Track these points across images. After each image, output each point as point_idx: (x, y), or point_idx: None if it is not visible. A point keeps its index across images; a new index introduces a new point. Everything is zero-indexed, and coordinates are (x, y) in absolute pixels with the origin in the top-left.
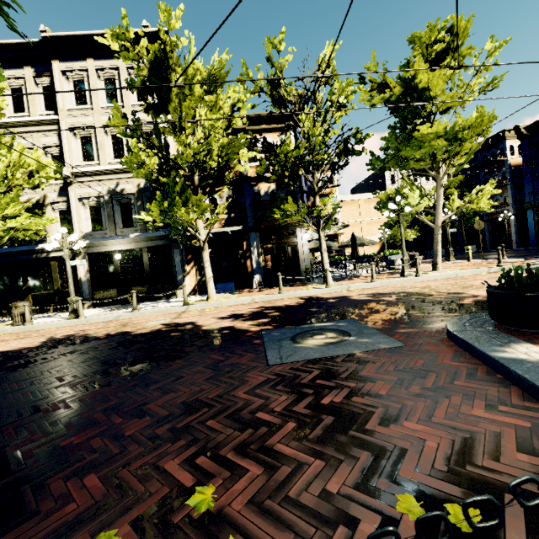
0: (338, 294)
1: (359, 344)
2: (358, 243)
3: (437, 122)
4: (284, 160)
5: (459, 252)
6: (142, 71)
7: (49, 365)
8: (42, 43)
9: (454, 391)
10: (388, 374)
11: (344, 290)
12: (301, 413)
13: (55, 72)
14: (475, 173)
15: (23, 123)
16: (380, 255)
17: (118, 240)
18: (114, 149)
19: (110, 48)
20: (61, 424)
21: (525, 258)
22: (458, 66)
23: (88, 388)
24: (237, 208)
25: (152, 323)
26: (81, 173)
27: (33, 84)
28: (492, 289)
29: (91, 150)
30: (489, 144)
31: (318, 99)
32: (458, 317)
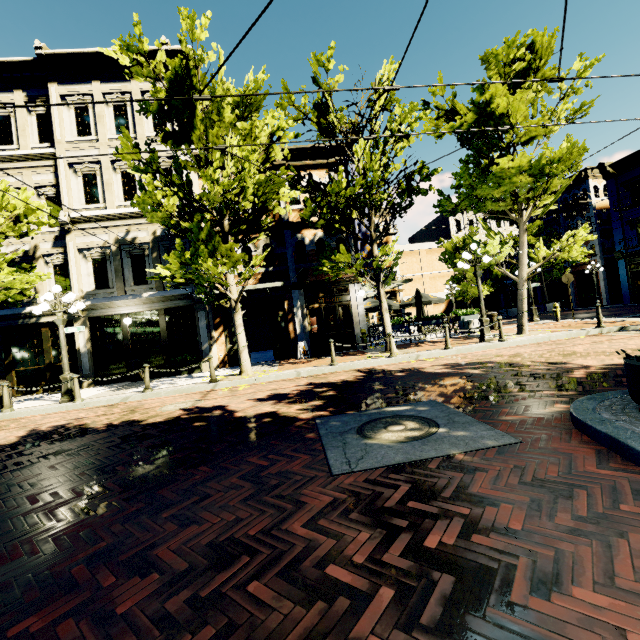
0: (406, 365)
1: (454, 439)
2: (423, 302)
3: (520, 154)
4: (335, 200)
5: (540, 310)
6: (159, 92)
7: (22, 474)
8: (37, 62)
9: (626, 523)
10: (513, 491)
11: (412, 359)
12: (398, 566)
13: (52, 97)
14: (554, 218)
15: (10, 157)
16: (451, 316)
17: (127, 300)
18: (124, 189)
19: (121, 69)
20: (17, 587)
21: (624, 317)
22: (559, 77)
23: (69, 516)
24: (276, 260)
25: (168, 408)
26: (82, 219)
27: (24, 111)
28: (633, 361)
29: (95, 190)
30: (570, 184)
31: (375, 128)
32: (582, 398)
